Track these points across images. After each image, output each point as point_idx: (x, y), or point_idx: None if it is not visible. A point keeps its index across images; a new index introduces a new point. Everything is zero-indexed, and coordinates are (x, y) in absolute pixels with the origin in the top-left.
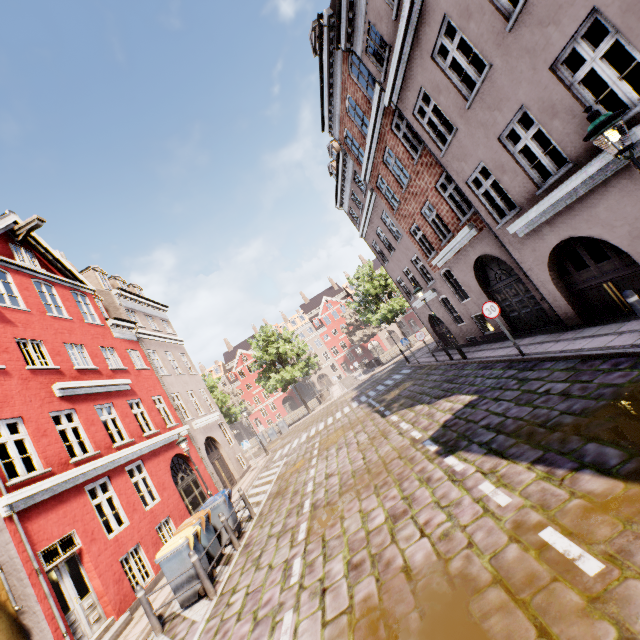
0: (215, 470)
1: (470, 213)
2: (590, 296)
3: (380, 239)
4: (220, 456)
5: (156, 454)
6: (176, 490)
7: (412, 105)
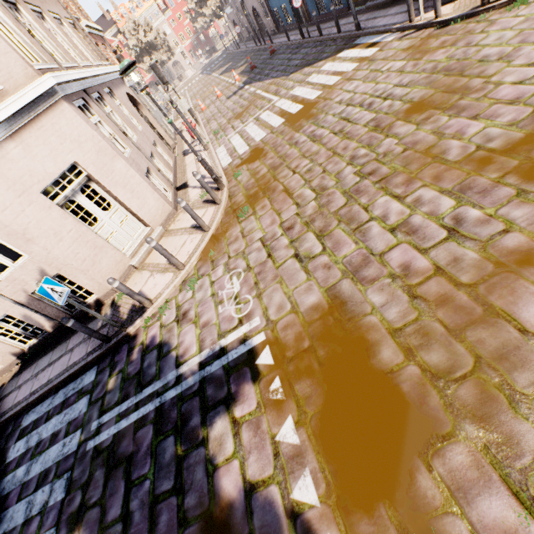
0: None
1: None
2: (262, 27)
3: None
4: None
5: None
6: None
7: None
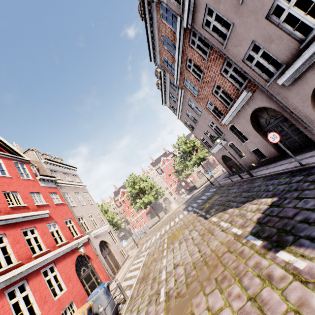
0: (106, 261)
1: (246, 82)
2: None
3: (189, 117)
4: (109, 251)
5: (65, 257)
6: (78, 280)
7: (201, 21)
